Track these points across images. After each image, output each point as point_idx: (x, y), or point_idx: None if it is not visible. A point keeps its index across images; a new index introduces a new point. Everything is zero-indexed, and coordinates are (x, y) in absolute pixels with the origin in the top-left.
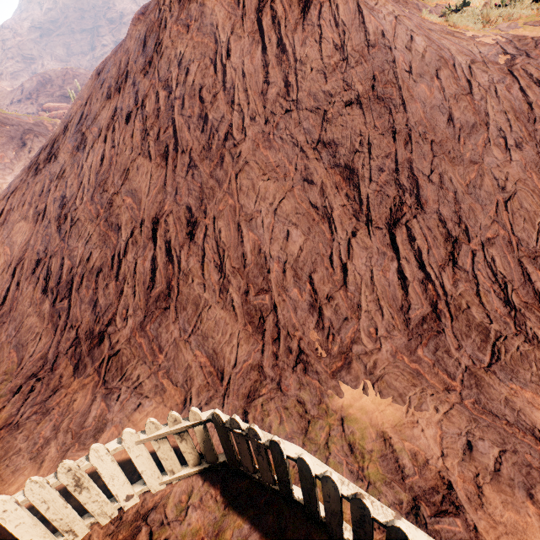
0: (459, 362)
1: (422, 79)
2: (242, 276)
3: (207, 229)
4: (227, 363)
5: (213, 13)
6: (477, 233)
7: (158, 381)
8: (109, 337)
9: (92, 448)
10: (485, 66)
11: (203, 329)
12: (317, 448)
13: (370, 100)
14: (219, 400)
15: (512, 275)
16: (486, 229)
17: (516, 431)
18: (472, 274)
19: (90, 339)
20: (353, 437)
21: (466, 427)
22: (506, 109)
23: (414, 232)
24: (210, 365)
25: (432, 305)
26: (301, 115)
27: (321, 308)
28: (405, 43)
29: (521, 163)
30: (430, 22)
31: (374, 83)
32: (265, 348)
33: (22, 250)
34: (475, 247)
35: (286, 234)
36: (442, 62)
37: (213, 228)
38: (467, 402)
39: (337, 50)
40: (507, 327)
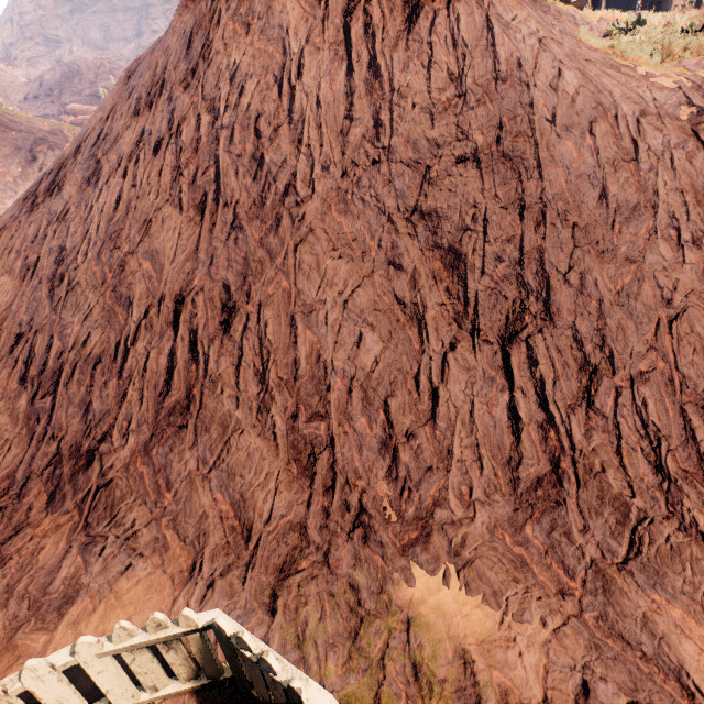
0: (582, 551)
1: (569, 134)
2: (291, 392)
3: (249, 320)
4: (258, 515)
5: (283, 10)
6: (626, 362)
7: (159, 533)
8: (100, 459)
9: (26, 667)
10: (660, 121)
11: (230, 462)
12: (368, 665)
13: (493, 158)
14: (241, 571)
15: (670, 428)
16: (639, 359)
17: (655, 671)
18: (612, 422)
19: (75, 458)
20: (420, 654)
21: (583, 657)
22: (684, 187)
23: (537, 353)
24: (234, 517)
25: (552, 462)
26: (394, 169)
27: (397, 449)
28: (549, 79)
29: (698, 267)
30: (589, 47)
31: (500, 134)
32: (313, 499)
33: (0, 317)
34: (621, 383)
35: (357, 339)
36: (600, 112)
37: (258, 318)
38: (588, 615)
39: (453, 81)
40: (655, 506)
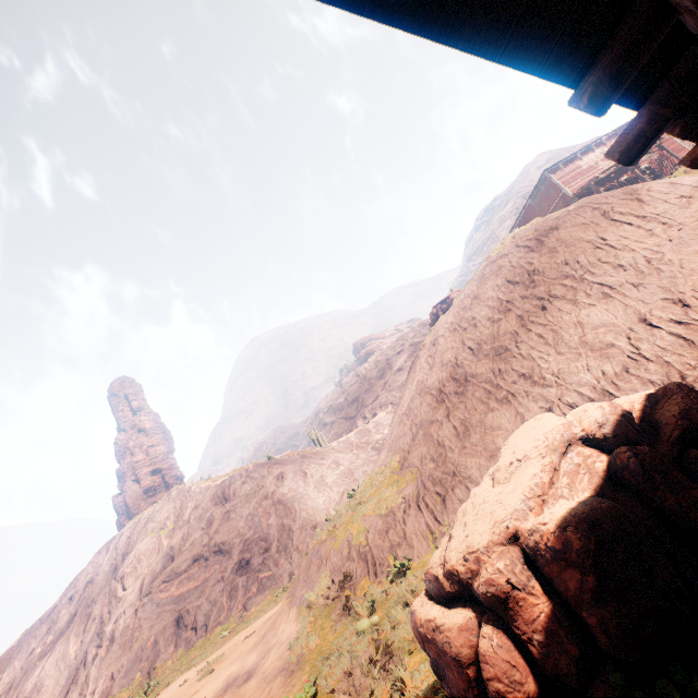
0: None
1: None
2: None
3: (695, 297)
4: None
5: (571, 236)
6: None
7: None
8: (696, 382)
9: None
10: None
11: None
12: None
13: None
14: None
15: None
16: None
17: None
18: None
19: None
20: None
21: None
22: None
23: None
24: None
25: None
26: (691, 226)
27: None
28: None
29: None
30: None
31: None
32: None
33: (516, 420)
34: None
35: None
36: None
37: None
38: None
39: (680, 198)
40: None
